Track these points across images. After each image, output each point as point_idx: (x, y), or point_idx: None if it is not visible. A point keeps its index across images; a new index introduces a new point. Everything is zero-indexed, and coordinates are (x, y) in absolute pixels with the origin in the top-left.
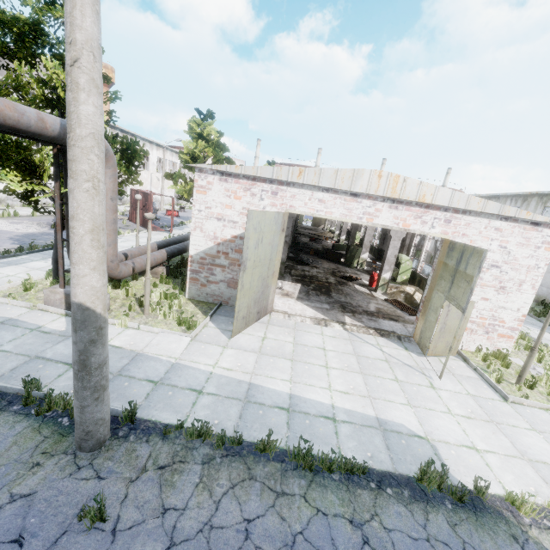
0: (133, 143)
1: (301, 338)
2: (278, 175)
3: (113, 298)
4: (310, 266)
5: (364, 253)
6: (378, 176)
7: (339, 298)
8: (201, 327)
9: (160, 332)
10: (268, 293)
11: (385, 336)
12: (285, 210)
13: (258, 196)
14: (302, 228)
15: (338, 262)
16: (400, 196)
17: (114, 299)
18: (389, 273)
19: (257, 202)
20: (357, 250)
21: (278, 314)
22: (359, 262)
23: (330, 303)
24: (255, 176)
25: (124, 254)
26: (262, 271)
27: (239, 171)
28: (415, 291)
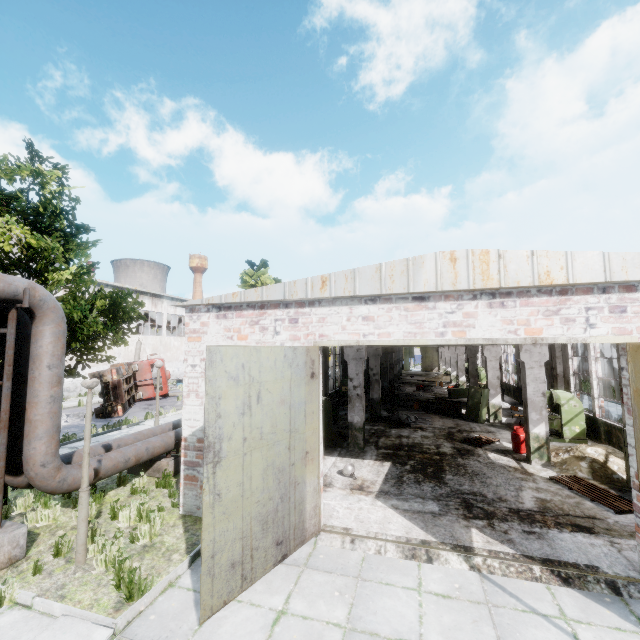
0: (125, 296)
1: (366, 606)
2: (291, 293)
3: (57, 528)
4: (412, 428)
5: (494, 397)
6: (450, 260)
7: (459, 484)
8: (157, 592)
9: (61, 615)
10: (300, 496)
11: (574, 583)
12: (314, 344)
13: (270, 329)
14: (409, 375)
15: (457, 416)
16: (502, 282)
17: (56, 529)
18: (543, 426)
19: (270, 338)
20: (481, 393)
21: (332, 536)
22: (490, 412)
23: (440, 499)
24: (263, 302)
25: (104, 447)
26: (273, 456)
27: (237, 299)
28: (607, 455)
